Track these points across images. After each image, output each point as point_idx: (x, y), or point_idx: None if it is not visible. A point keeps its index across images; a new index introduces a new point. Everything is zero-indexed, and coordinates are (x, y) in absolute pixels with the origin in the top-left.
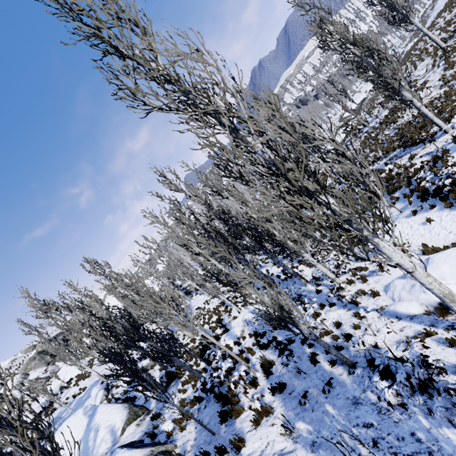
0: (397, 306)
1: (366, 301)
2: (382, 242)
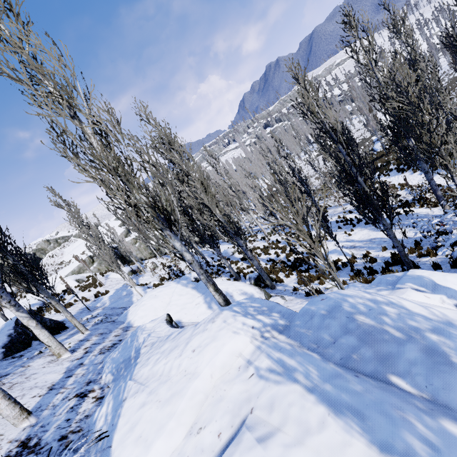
0: None
1: None
2: None
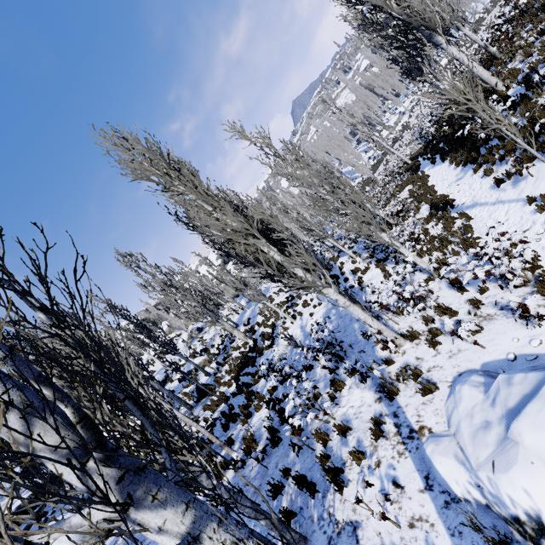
0: (436, 455)
1: (410, 396)
2: (160, 540)
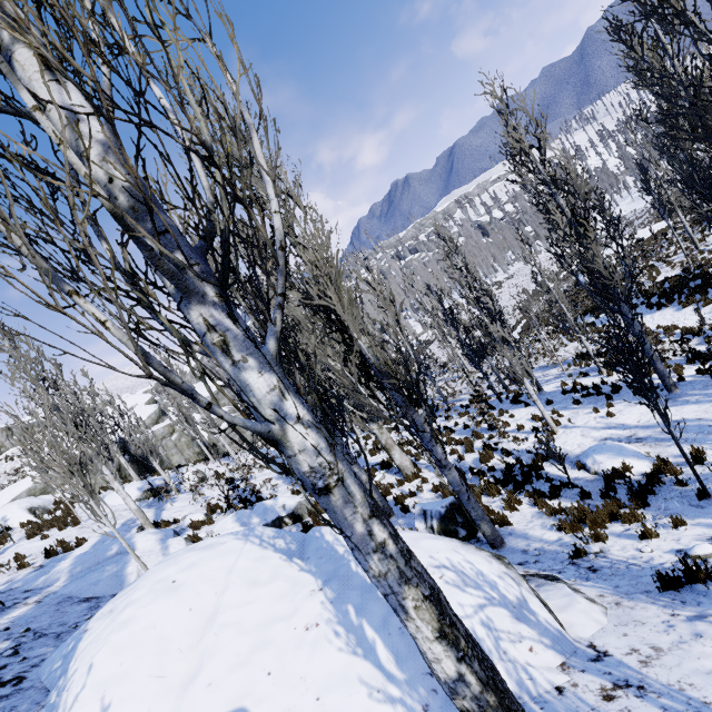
0: None
1: None
2: None
